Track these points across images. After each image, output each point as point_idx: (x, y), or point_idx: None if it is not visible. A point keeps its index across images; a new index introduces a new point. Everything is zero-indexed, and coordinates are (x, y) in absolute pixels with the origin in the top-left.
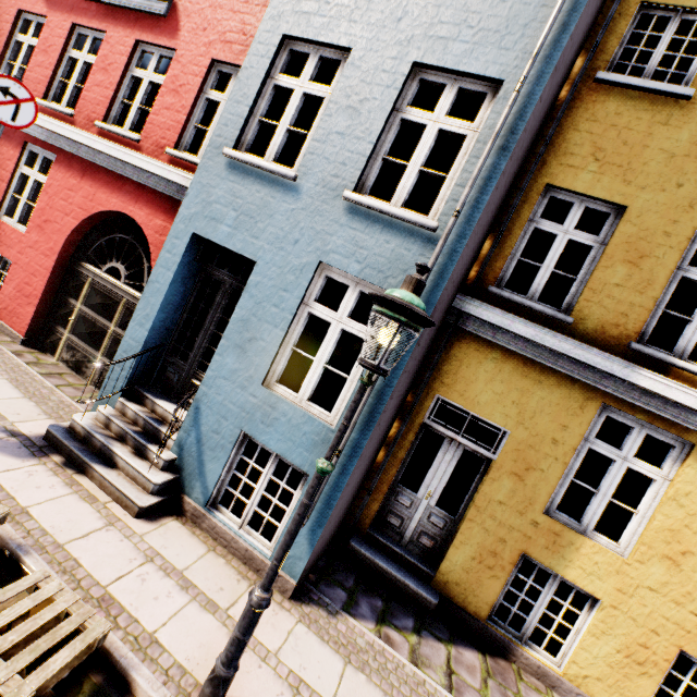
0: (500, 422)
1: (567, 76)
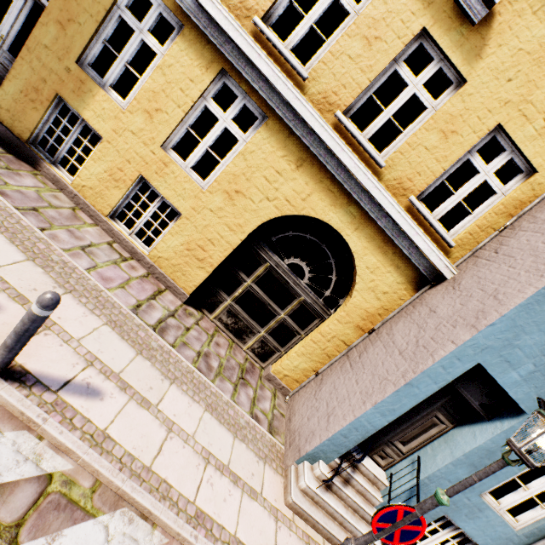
0: None
1: None
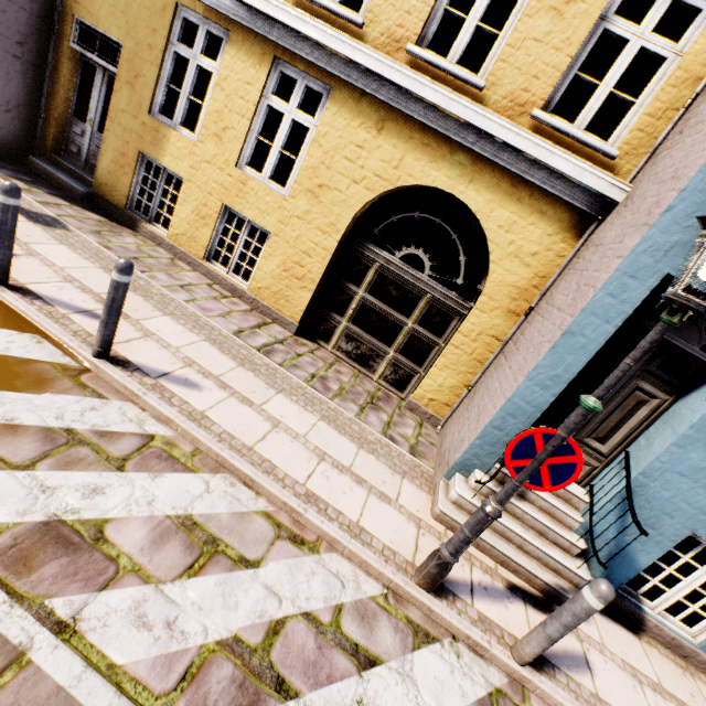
0: (116, 35)
1: None
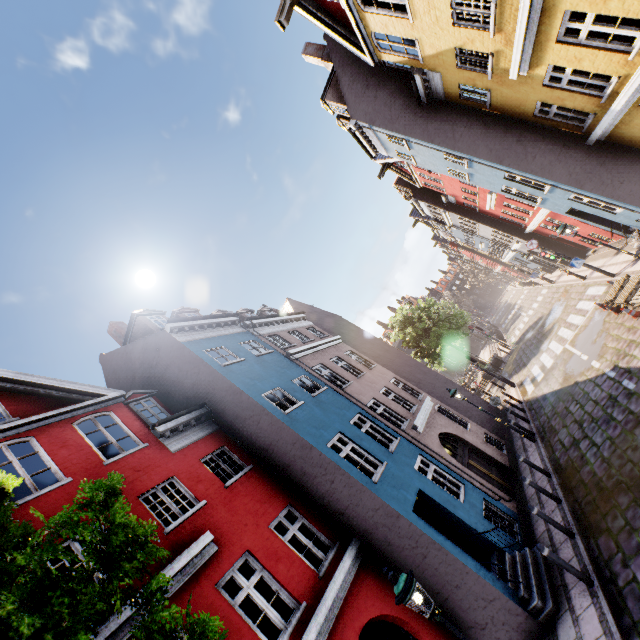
0: None
1: (490, 116)
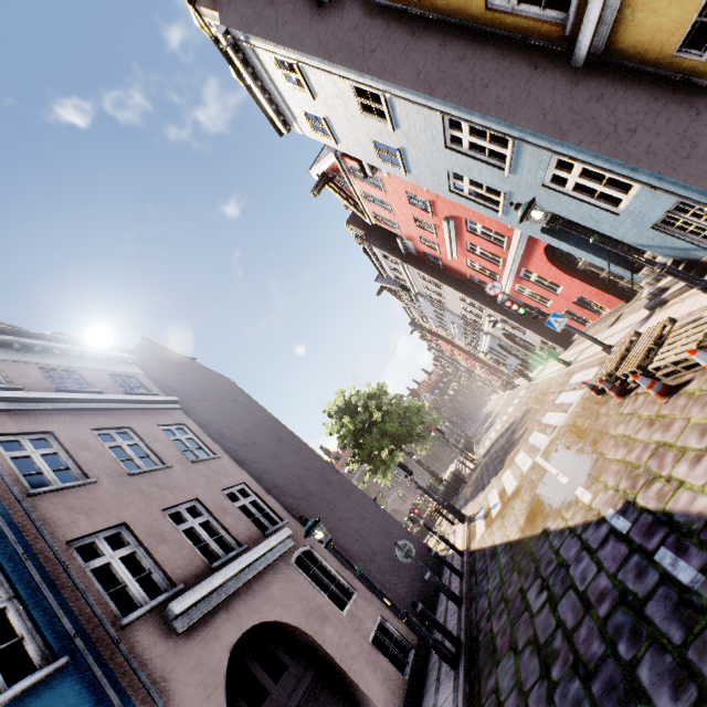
0: None
1: (422, 21)
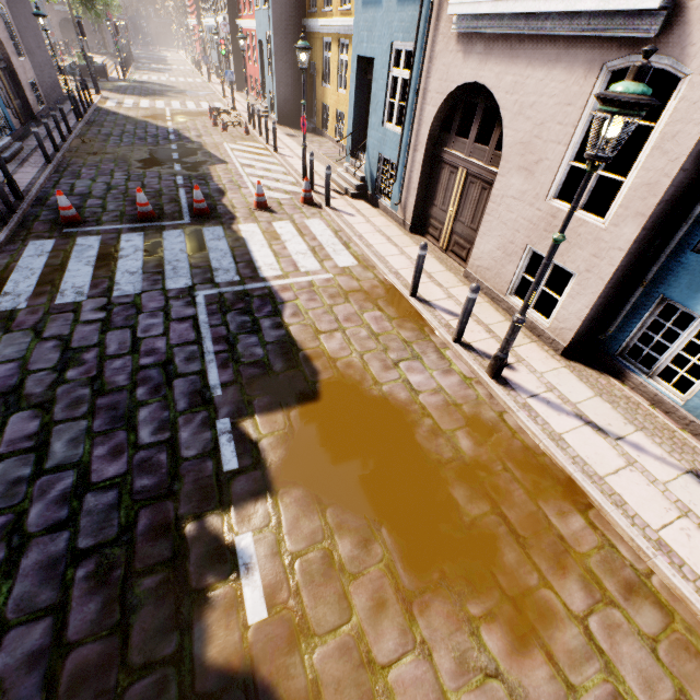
0: (315, 61)
1: None
